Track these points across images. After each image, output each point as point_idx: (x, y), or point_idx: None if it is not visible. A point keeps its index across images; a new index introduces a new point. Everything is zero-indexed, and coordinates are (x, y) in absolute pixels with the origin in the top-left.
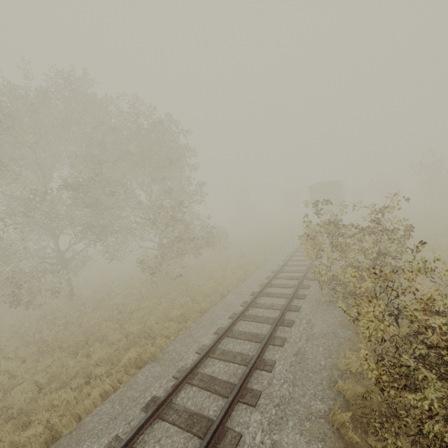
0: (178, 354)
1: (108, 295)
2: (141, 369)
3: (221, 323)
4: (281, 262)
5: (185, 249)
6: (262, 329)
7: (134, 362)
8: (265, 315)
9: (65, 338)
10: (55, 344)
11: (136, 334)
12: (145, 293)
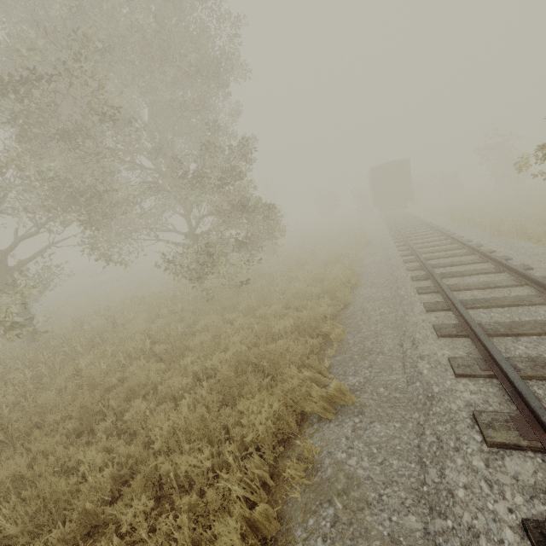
0: (395, 389)
1: (111, 323)
2: (311, 441)
3: (424, 320)
4: (396, 247)
5: (251, 230)
6: (539, 314)
7: (275, 428)
8: (499, 296)
9: (47, 404)
10: (23, 422)
11: (238, 368)
12: (183, 313)
